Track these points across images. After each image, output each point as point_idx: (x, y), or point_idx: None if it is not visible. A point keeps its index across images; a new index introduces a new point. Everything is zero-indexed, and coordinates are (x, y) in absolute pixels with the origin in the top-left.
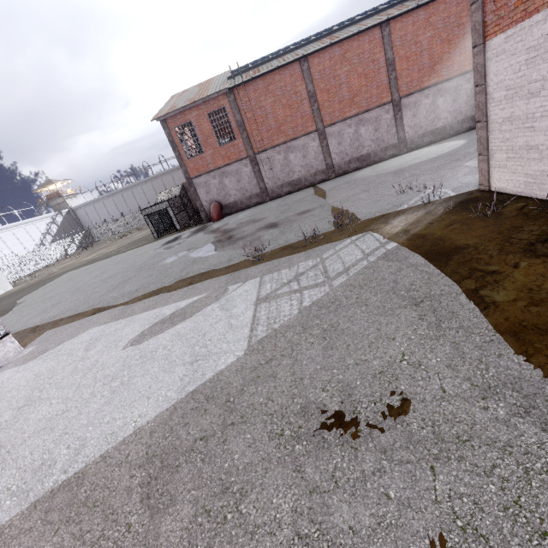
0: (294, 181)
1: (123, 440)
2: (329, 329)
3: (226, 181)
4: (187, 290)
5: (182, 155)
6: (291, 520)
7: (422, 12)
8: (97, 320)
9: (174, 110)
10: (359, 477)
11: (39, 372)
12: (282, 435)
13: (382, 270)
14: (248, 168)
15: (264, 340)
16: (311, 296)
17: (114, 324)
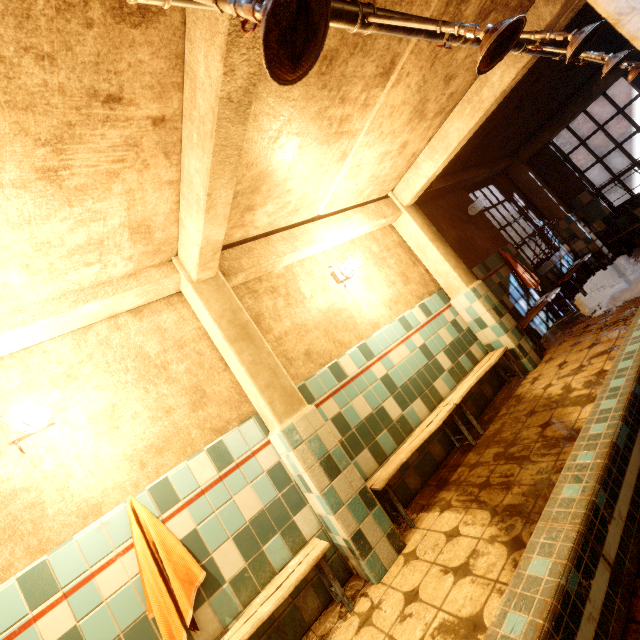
0: None
1: None
2: None
3: None
4: None
5: None
6: None
7: None
8: None
9: None
10: None
11: None
12: None
13: None
14: (596, 166)
15: None
16: None
17: None
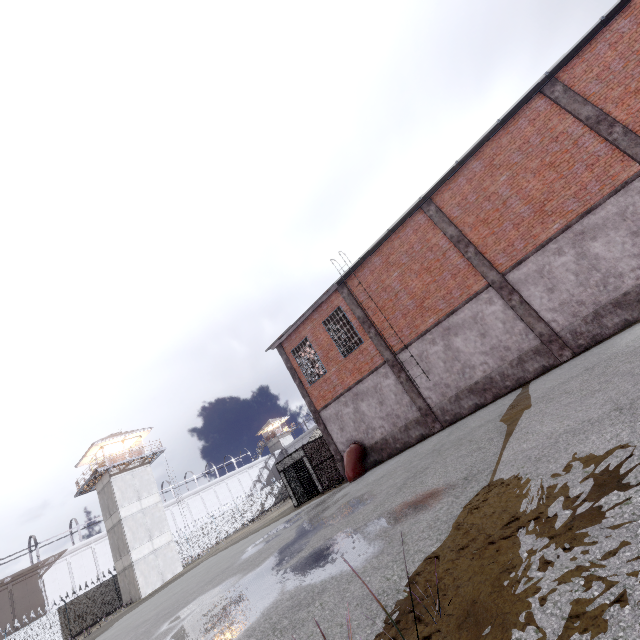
0: (479, 382)
1: None
2: None
3: (363, 406)
4: None
5: (304, 382)
6: None
7: (623, 22)
8: None
9: (284, 332)
10: None
11: None
12: None
13: None
14: (390, 378)
15: None
16: None
17: None
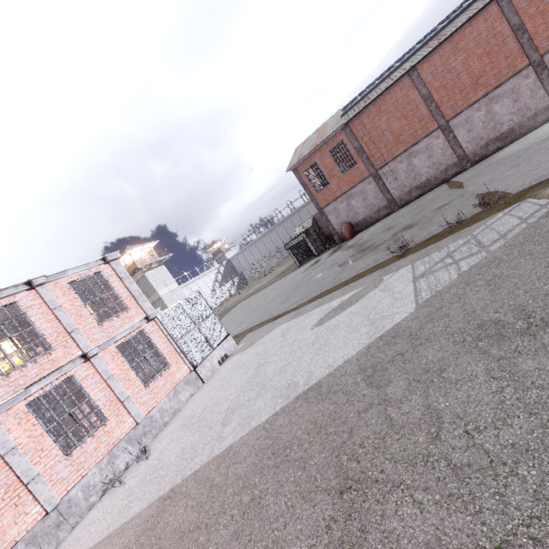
0: (423, 183)
1: (339, 366)
2: (492, 278)
3: (353, 202)
4: (345, 289)
5: (312, 191)
6: (485, 373)
7: None
8: (280, 321)
9: (302, 158)
10: (539, 346)
11: (257, 352)
12: (465, 341)
13: (545, 225)
14: (372, 185)
15: (430, 299)
16: (468, 263)
17: (295, 320)
